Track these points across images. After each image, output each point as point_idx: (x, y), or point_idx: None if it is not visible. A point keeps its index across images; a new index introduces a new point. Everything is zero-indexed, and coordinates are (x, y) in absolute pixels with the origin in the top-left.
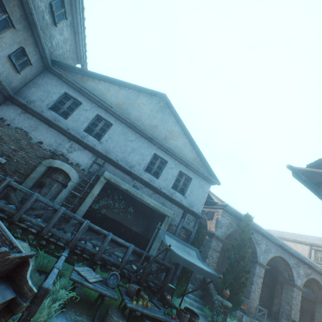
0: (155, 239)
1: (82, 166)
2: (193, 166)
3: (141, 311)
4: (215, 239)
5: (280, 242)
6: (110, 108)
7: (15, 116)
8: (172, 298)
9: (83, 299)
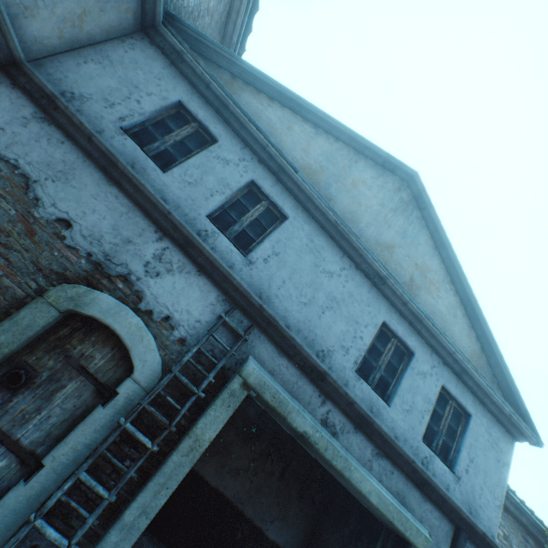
0: None
1: (181, 329)
2: (480, 380)
3: None
4: None
5: None
6: (292, 172)
7: (8, 123)
8: None
9: None
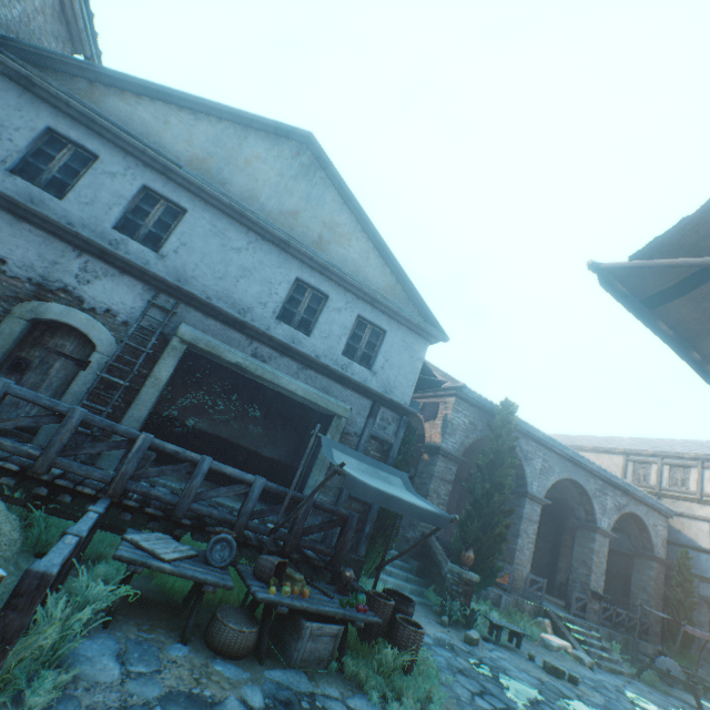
0: (314, 467)
1: (122, 316)
2: (389, 304)
3: (289, 604)
4: (442, 459)
5: (571, 451)
6: (177, 170)
7: None
8: (359, 579)
9: (156, 601)
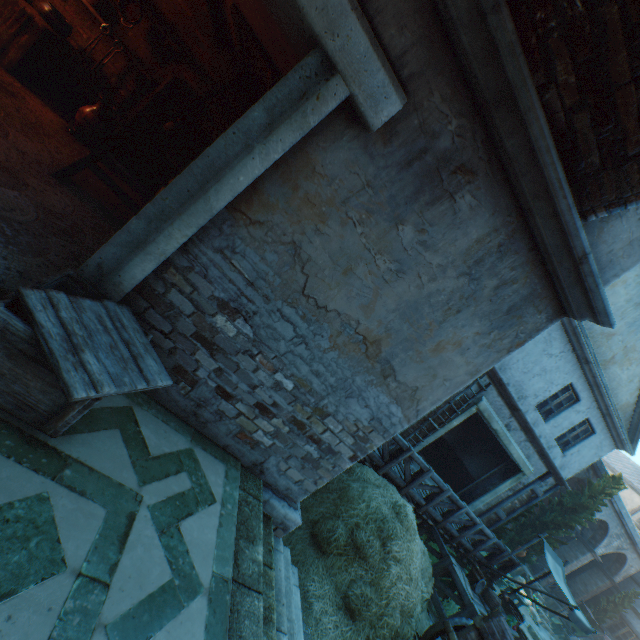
0: (489, 492)
1: None
2: (616, 422)
3: None
4: None
5: (624, 511)
6: None
7: None
8: None
9: None
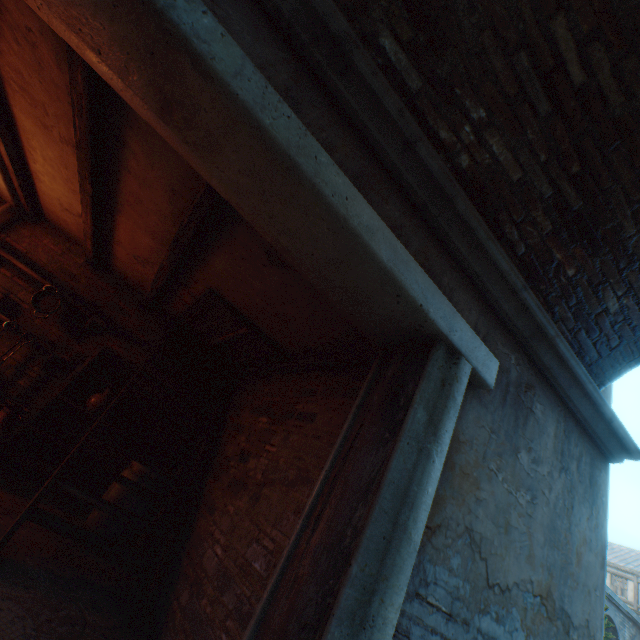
0: None
1: None
2: None
3: None
4: None
5: (609, 590)
6: None
7: None
8: None
9: None
